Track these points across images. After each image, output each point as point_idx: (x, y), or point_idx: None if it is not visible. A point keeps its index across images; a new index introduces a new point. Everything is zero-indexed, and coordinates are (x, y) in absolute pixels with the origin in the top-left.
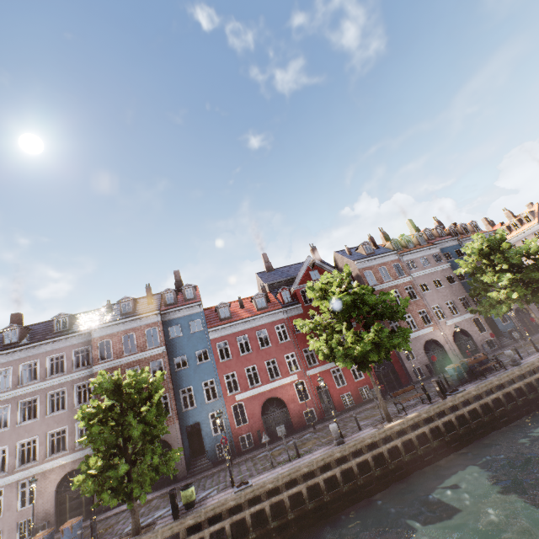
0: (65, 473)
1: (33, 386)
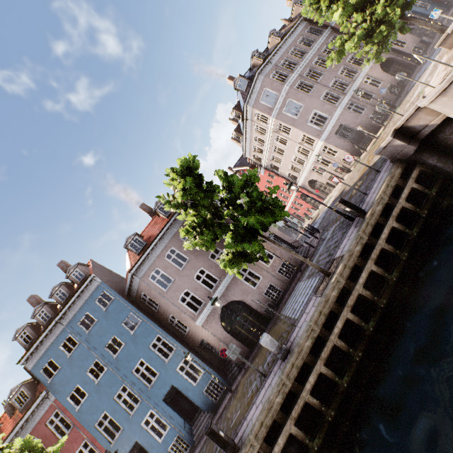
0: (379, 66)
1: (311, 52)
